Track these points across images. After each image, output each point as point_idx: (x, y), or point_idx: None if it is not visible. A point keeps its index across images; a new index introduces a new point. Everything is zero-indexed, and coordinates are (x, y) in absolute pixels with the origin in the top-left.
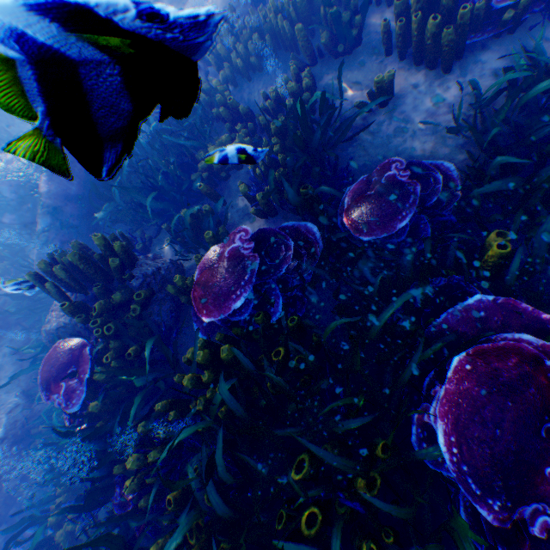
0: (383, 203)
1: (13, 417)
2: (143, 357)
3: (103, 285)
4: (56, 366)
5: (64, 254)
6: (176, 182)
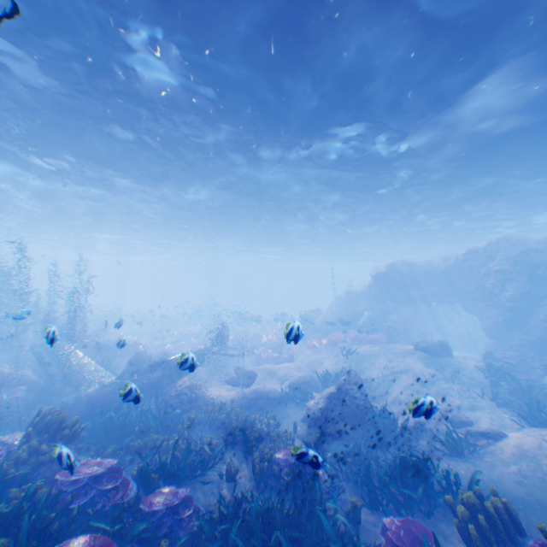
0: (163, 495)
1: None
2: (10, 478)
3: (50, 436)
4: None
5: (60, 413)
6: (130, 434)
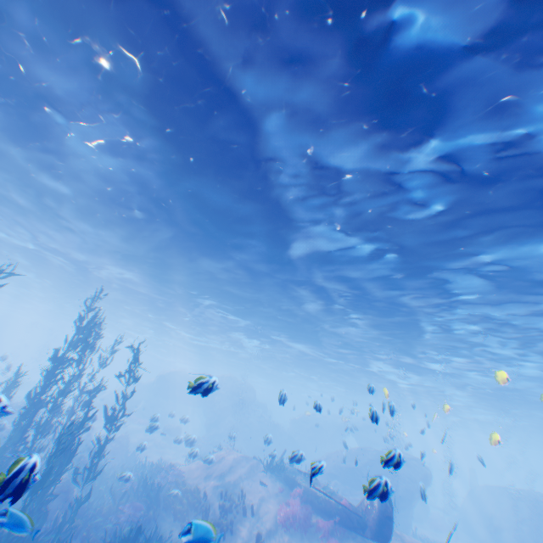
0: None
1: None
2: None
3: None
4: None
5: None
6: None
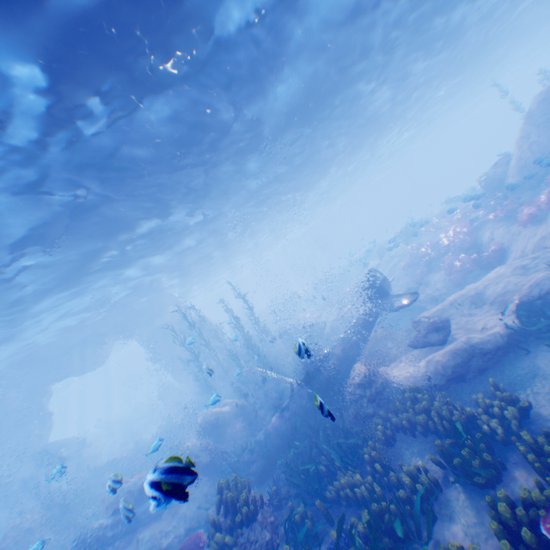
0: None
1: (173, 539)
2: None
3: (230, 521)
4: (189, 544)
5: (235, 483)
6: (315, 479)
